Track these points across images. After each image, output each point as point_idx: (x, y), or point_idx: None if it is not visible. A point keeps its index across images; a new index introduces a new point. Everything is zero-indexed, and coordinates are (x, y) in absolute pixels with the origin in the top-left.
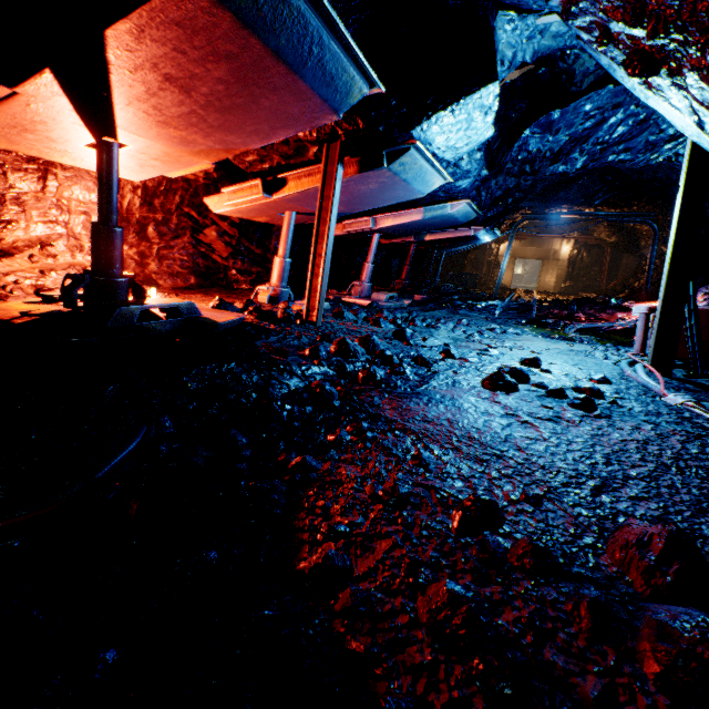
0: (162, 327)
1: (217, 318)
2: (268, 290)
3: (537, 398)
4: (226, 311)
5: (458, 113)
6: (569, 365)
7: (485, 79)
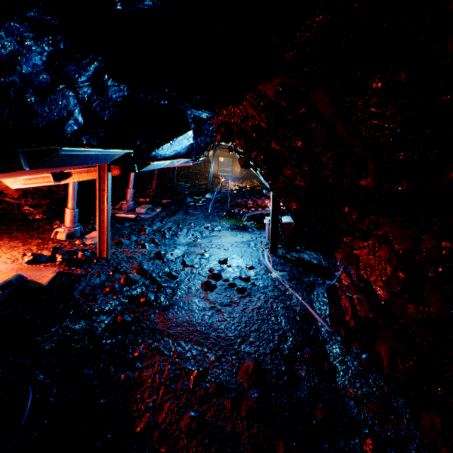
0: (1, 298)
1: (40, 279)
2: (65, 231)
3: (224, 290)
4: (43, 267)
5: (173, 143)
6: (240, 257)
7: (185, 130)
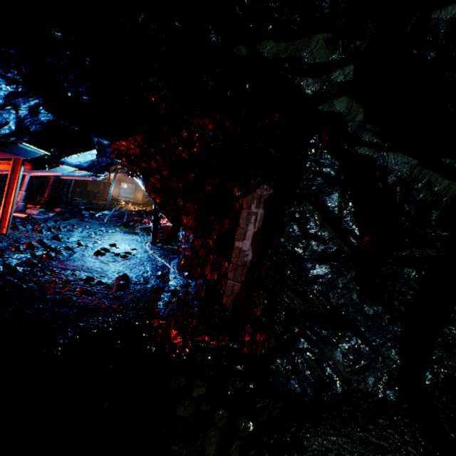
0: None
1: None
2: None
3: (111, 256)
4: None
5: (80, 155)
6: (127, 245)
7: (91, 149)
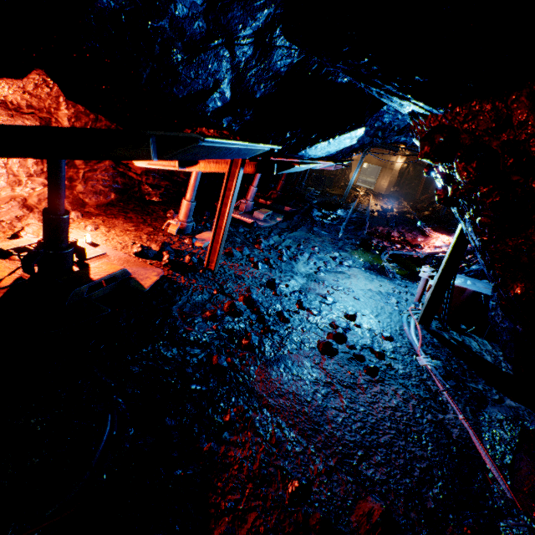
0: (103, 292)
1: (143, 280)
2: (177, 224)
3: (348, 361)
4: (148, 265)
5: (332, 142)
6: (374, 316)
7: (355, 126)
